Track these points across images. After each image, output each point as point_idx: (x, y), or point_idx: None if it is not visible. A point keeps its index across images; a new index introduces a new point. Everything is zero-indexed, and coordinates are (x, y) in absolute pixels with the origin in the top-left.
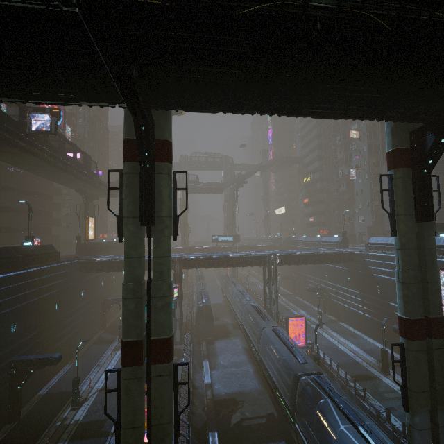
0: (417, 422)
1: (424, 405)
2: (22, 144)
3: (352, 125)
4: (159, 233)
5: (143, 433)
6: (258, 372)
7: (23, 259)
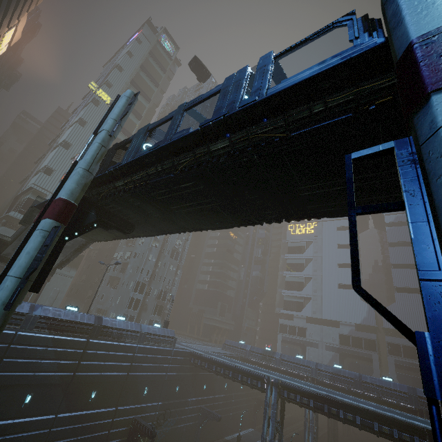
0: None
1: None
2: None
3: None
4: None
5: None
6: None
7: None
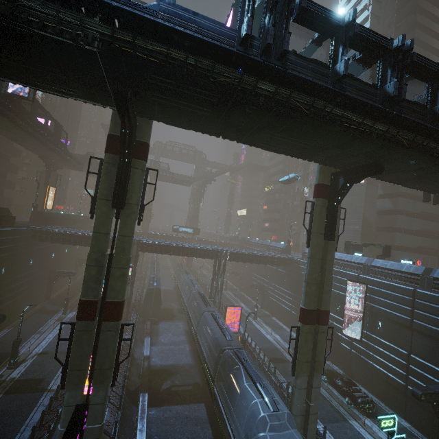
0: (298, 383)
1: (305, 371)
2: None
3: None
4: (127, 216)
5: (86, 375)
6: (193, 351)
7: None
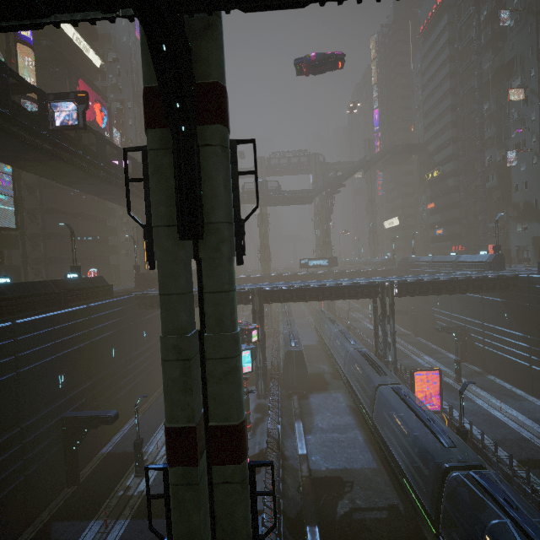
0: None
1: None
2: (48, 147)
3: (512, 82)
4: (212, 251)
5: None
6: (370, 442)
7: (66, 295)
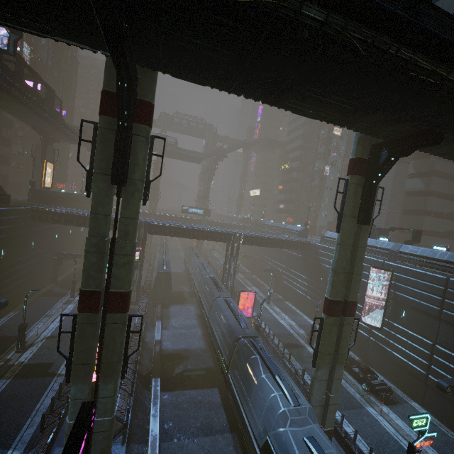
0: (319, 375)
1: (327, 363)
2: None
3: None
4: (130, 195)
5: (93, 369)
6: (205, 335)
7: None
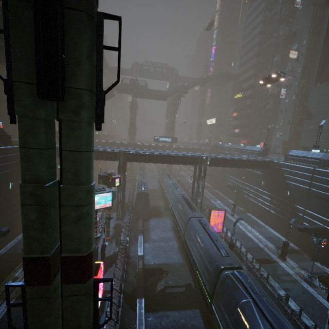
0: None
1: None
2: None
3: (293, 46)
4: (72, 114)
5: None
6: (181, 248)
7: None
